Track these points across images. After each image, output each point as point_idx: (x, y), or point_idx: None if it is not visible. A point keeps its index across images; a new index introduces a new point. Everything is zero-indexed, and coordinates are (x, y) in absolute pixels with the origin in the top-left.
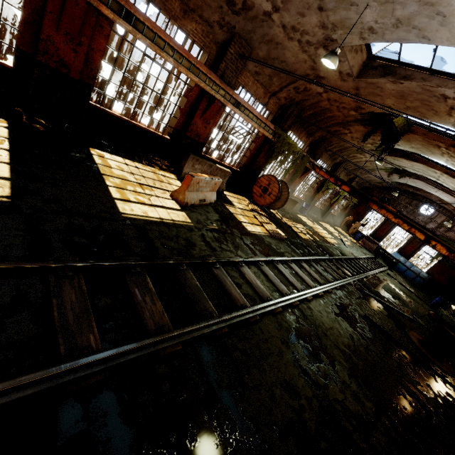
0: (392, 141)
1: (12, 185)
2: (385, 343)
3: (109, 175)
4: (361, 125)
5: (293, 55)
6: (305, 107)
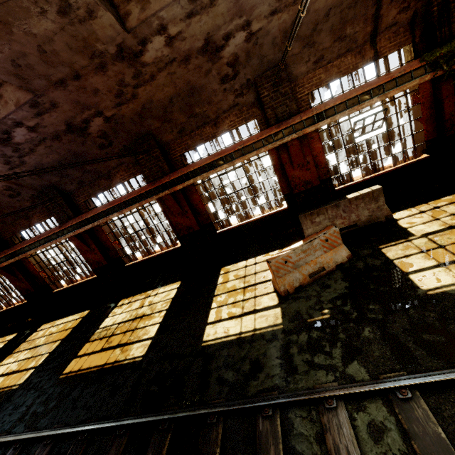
0: None
1: (151, 343)
2: None
3: (220, 294)
4: None
5: None
6: None
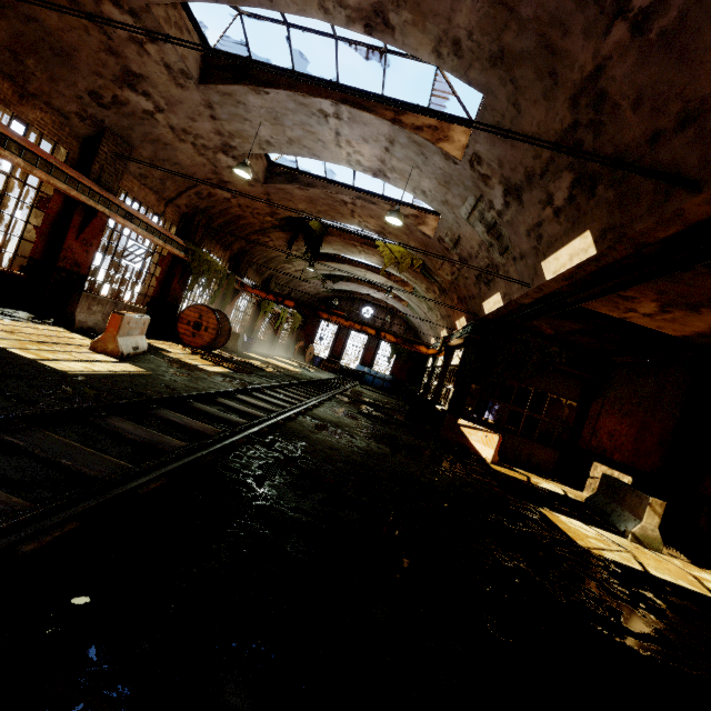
0: (316, 245)
1: None
2: (382, 424)
3: None
4: (281, 231)
5: (189, 158)
6: (213, 215)
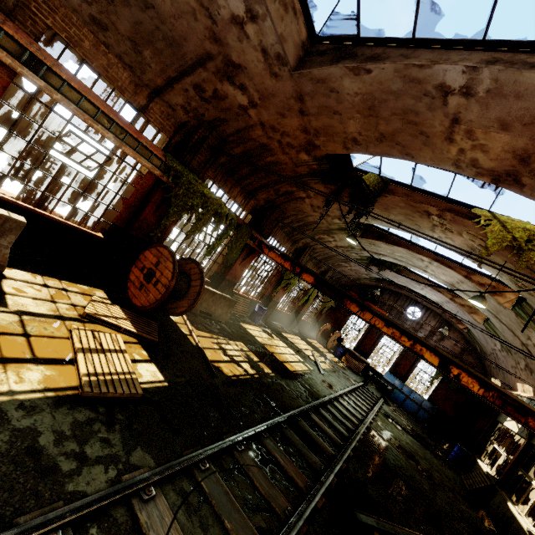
0: (365, 204)
1: None
2: None
3: None
4: (320, 182)
5: None
6: (227, 137)
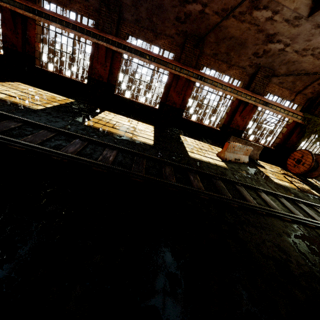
0: None
1: (154, 142)
2: None
3: (186, 144)
4: None
5: (310, 64)
6: None
